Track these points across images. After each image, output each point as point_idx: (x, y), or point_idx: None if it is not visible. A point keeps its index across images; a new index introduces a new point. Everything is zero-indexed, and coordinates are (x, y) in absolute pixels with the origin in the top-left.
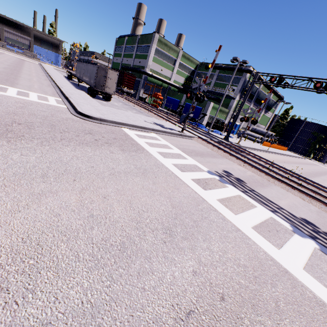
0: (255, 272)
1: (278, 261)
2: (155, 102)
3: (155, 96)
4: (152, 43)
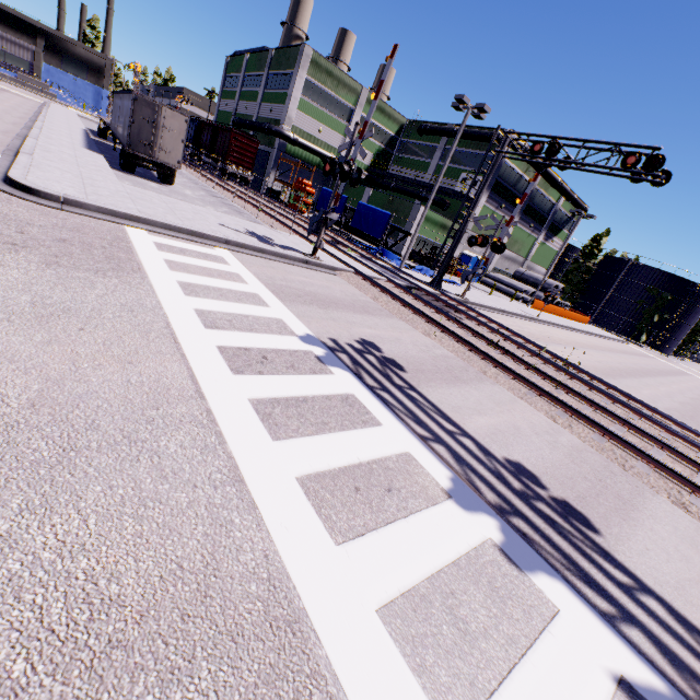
0: (139, 626)
1: (297, 583)
2: (297, 200)
3: (297, 188)
4: (298, 68)
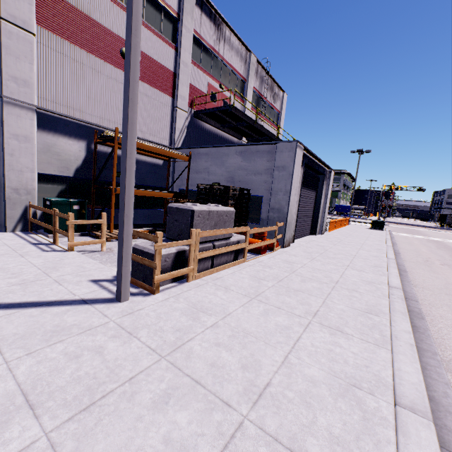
0: None
1: None
2: None
3: None
4: None
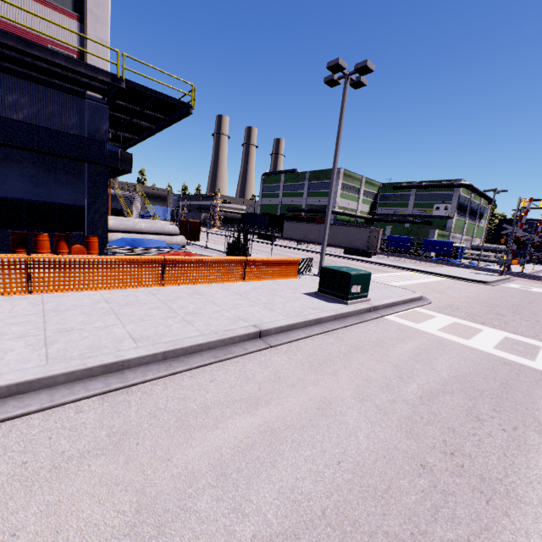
0: None
1: None
2: None
3: None
4: (338, 179)
